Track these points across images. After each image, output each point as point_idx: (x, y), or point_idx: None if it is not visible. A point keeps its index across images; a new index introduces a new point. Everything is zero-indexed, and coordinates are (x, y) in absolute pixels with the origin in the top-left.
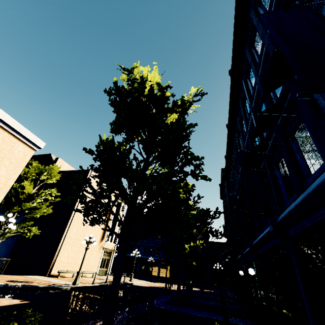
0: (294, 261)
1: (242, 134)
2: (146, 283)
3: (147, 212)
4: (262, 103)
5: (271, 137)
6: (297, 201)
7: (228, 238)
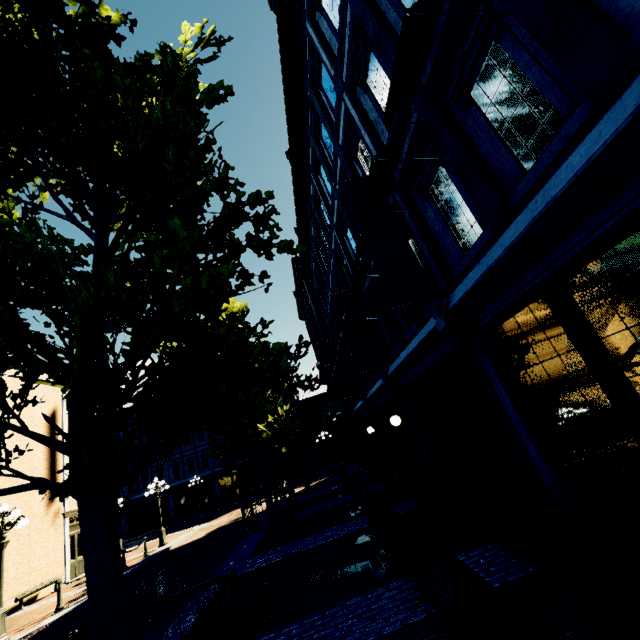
0: (489, 371)
1: (327, 164)
2: (199, 529)
3: (147, 384)
4: (367, 58)
5: (408, 127)
6: (507, 238)
7: (333, 383)
